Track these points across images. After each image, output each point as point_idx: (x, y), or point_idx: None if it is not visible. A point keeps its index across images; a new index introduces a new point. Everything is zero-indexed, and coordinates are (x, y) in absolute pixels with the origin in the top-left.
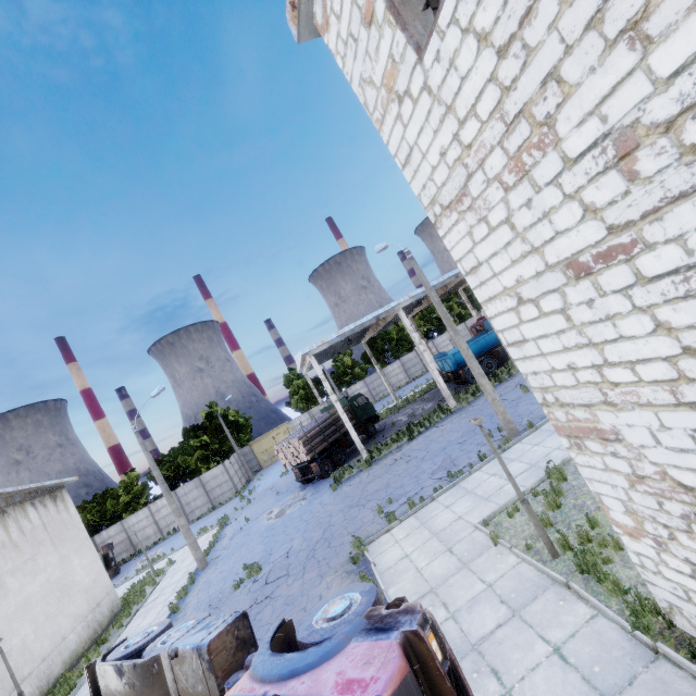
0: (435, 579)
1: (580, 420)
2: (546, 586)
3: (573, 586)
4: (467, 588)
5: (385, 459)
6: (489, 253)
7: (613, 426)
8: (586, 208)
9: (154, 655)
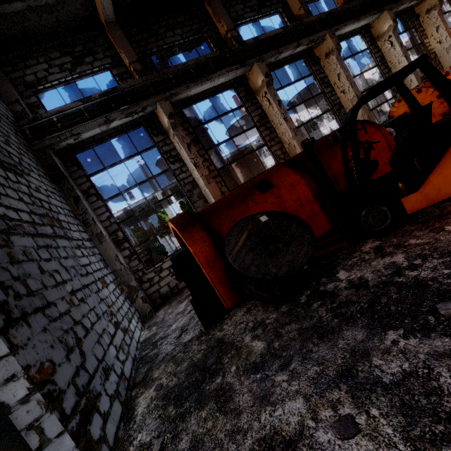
0: None
1: None
2: None
3: None
4: None
5: None
6: None
7: None
8: None
9: None
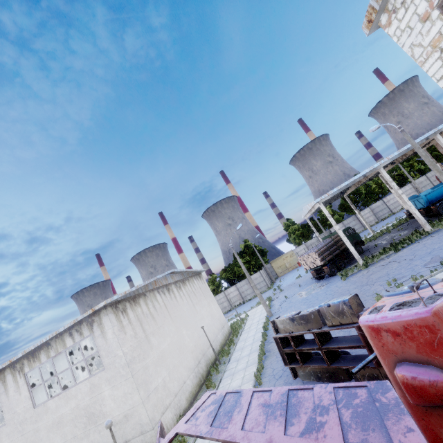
0: None
1: None
2: None
3: None
4: None
5: (378, 263)
6: None
7: None
8: None
9: (311, 311)
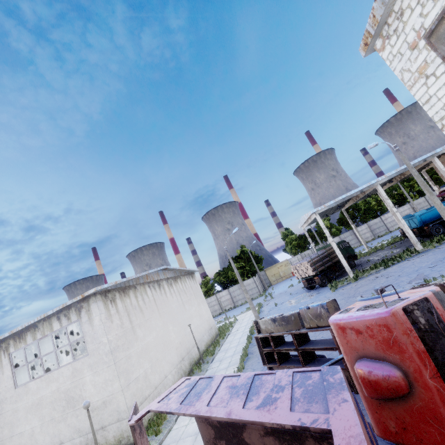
0: None
1: None
2: None
3: None
4: None
5: (367, 277)
6: None
7: None
8: None
9: (292, 313)
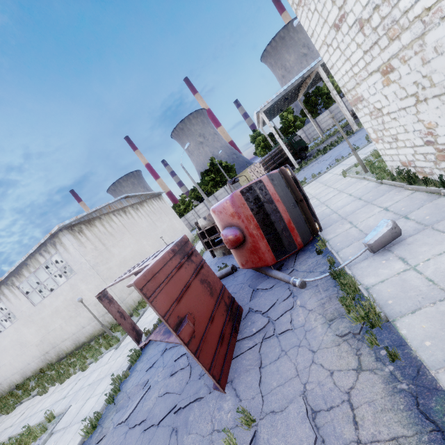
0: (316, 194)
1: (354, 96)
2: (357, 182)
3: (365, 177)
4: (326, 192)
5: (308, 166)
6: (314, 25)
7: (361, 94)
8: (332, 1)
9: None
